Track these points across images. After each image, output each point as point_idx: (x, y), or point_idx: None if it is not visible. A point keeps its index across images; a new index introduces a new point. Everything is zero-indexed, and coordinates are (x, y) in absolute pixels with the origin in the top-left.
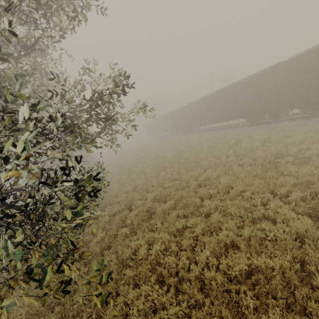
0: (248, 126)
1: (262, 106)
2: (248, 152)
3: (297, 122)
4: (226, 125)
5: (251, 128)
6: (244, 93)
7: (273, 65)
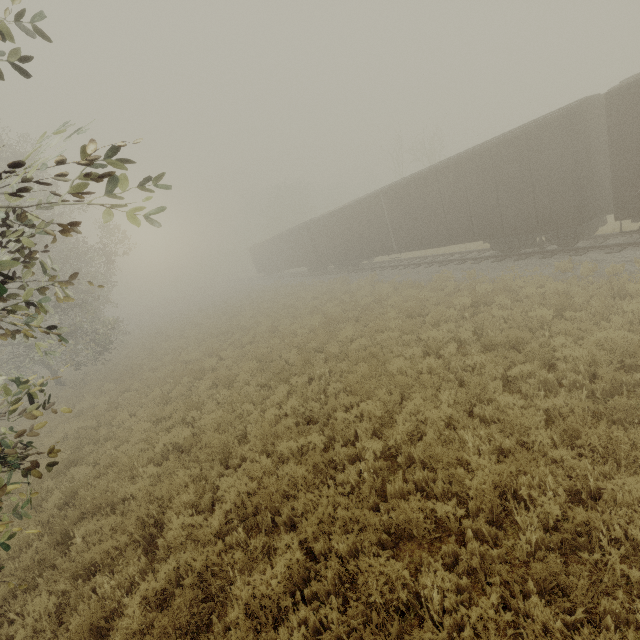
0: (496, 261)
1: (538, 211)
2: (526, 340)
3: (632, 256)
4: (435, 255)
5: (505, 265)
6: (492, 178)
7: (573, 103)
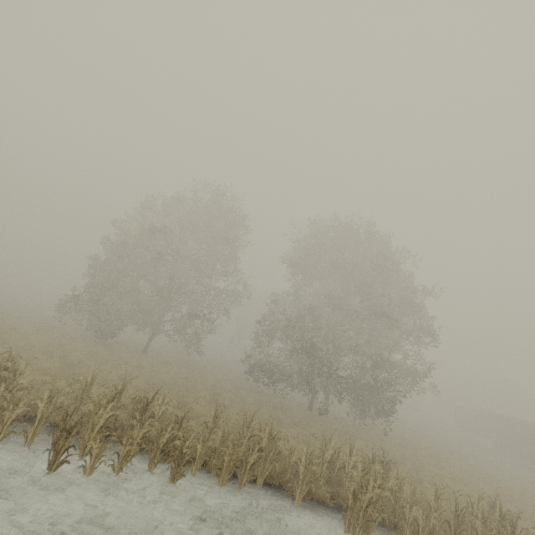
0: None
1: None
2: None
3: None
4: None
5: None
6: None
7: None
